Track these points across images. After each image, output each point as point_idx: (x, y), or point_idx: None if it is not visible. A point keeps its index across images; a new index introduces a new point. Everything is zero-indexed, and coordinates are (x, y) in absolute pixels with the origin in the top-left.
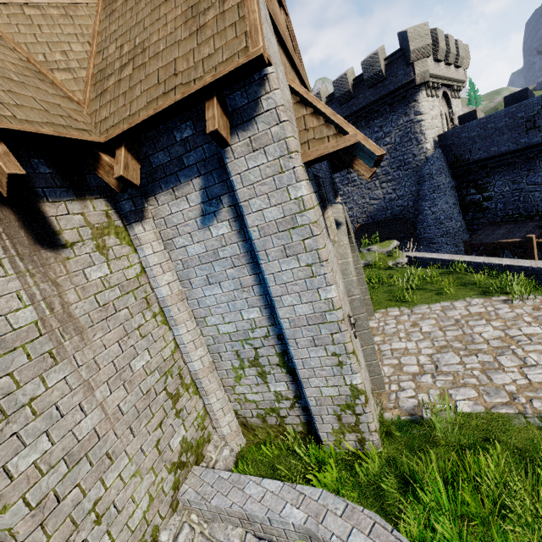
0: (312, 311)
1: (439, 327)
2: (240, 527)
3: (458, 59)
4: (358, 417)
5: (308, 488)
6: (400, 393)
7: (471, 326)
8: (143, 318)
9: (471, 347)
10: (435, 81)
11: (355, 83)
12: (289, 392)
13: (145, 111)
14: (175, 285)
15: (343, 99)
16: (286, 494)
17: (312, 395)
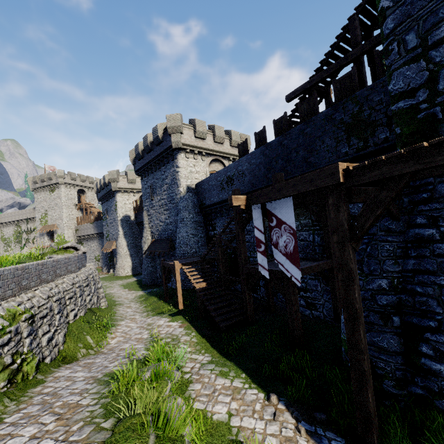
0: None
1: None
2: None
3: (231, 142)
4: None
5: None
6: None
7: None
8: None
9: None
10: (195, 150)
11: (153, 141)
12: None
13: None
14: None
15: (147, 149)
16: None
17: None
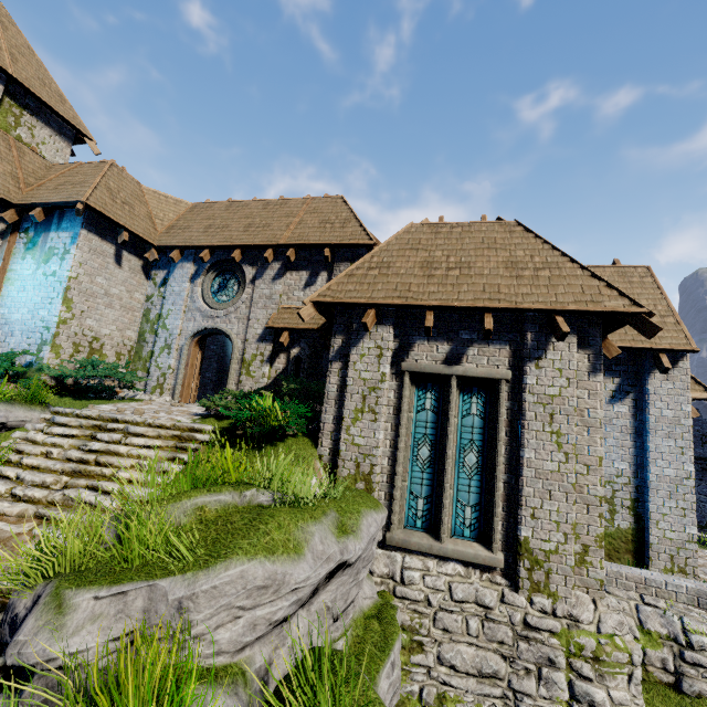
0: (674, 475)
1: None
2: (633, 591)
3: None
4: (688, 561)
5: (681, 578)
6: None
7: None
8: None
9: None
10: None
11: None
12: (629, 531)
13: (618, 341)
14: None
15: None
16: (668, 577)
17: (656, 534)
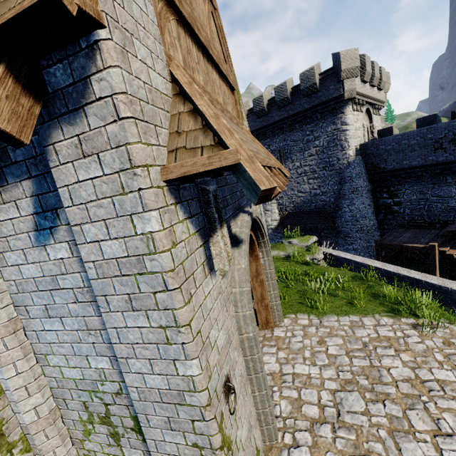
0: (166, 386)
1: (346, 350)
2: None
3: (381, 83)
4: None
5: None
6: (293, 451)
7: (379, 355)
8: None
9: (378, 388)
10: (361, 98)
11: (293, 91)
12: None
13: None
14: (3, 313)
15: (282, 103)
16: None
17: None
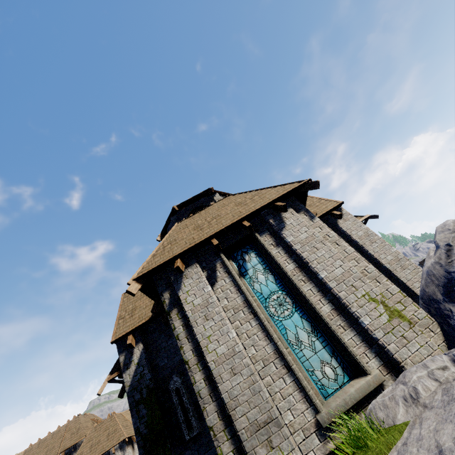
0: None
1: None
2: None
3: None
4: None
5: None
6: None
7: None
8: None
9: None
10: None
11: None
12: None
13: None
14: None
15: None
16: None
17: None
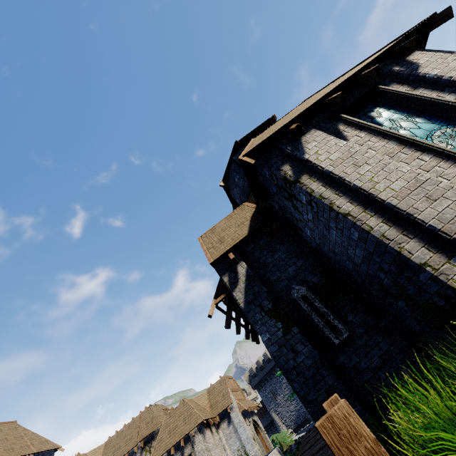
0: (246, 436)
1: None
2: None
3: None
4: None
5: None
6: None
7: None
8: (222, 447)
9: None
10: None
11: (263, 362)
12: None
13: (220, 410)
14: (225, 441)
15: (261, 368)
16: None
17: None
